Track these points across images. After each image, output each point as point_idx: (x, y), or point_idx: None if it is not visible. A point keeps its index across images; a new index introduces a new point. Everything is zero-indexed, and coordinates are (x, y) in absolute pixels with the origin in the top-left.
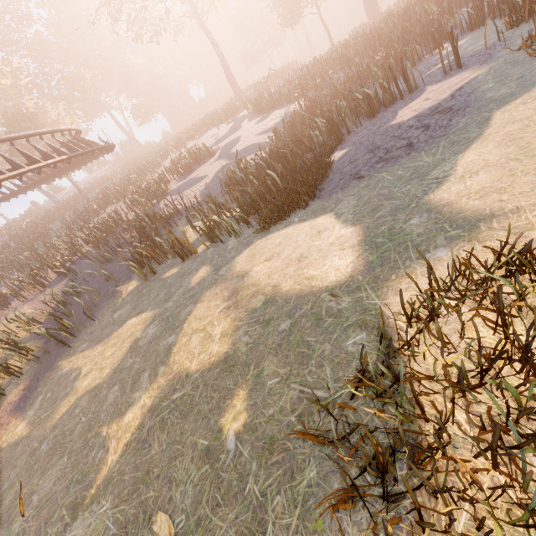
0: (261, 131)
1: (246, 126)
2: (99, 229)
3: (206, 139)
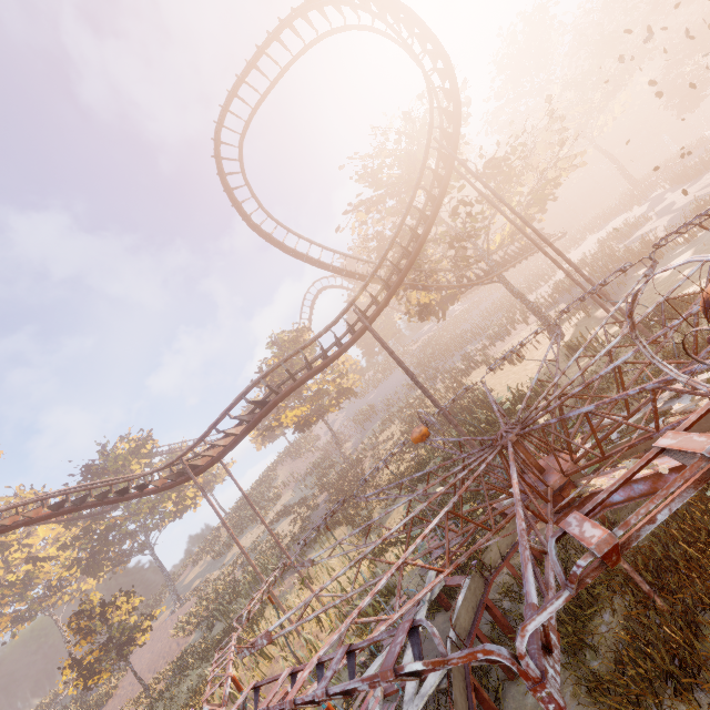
0: (700, 189)
1: (673, 195)
2: (546, 295)
3: (617, 225)
